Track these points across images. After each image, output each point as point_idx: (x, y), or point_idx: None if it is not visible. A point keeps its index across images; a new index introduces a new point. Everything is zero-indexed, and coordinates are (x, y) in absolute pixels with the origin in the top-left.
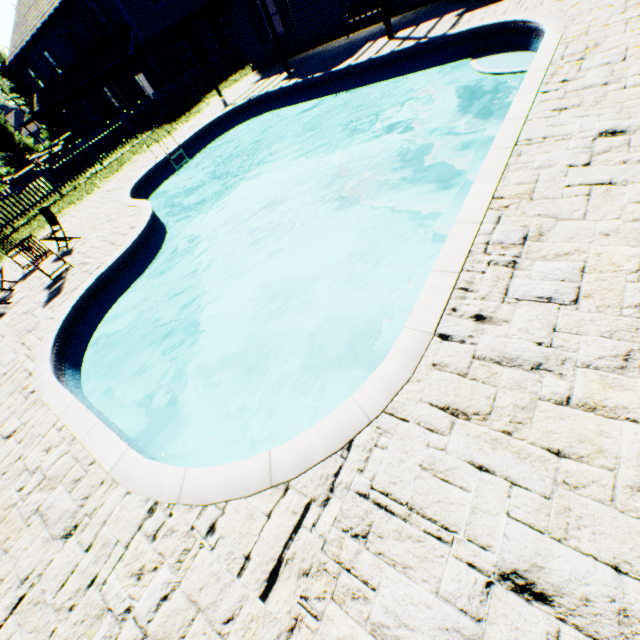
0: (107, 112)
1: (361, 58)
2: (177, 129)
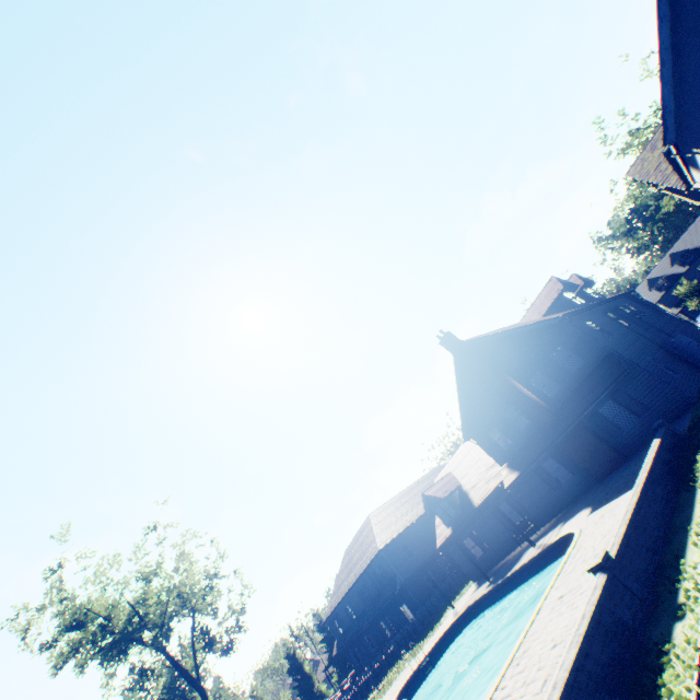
0: (381, 641)
1: (519, 563)
2: (426, 641)
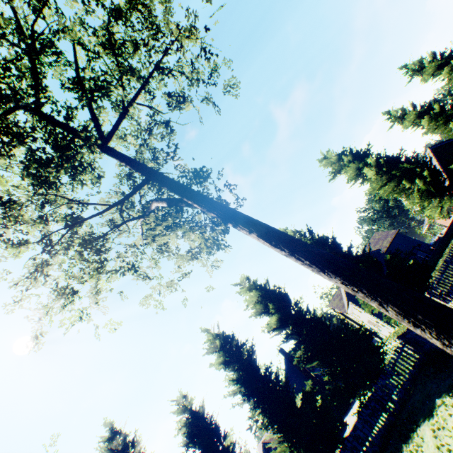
0: None
1: None
2: None
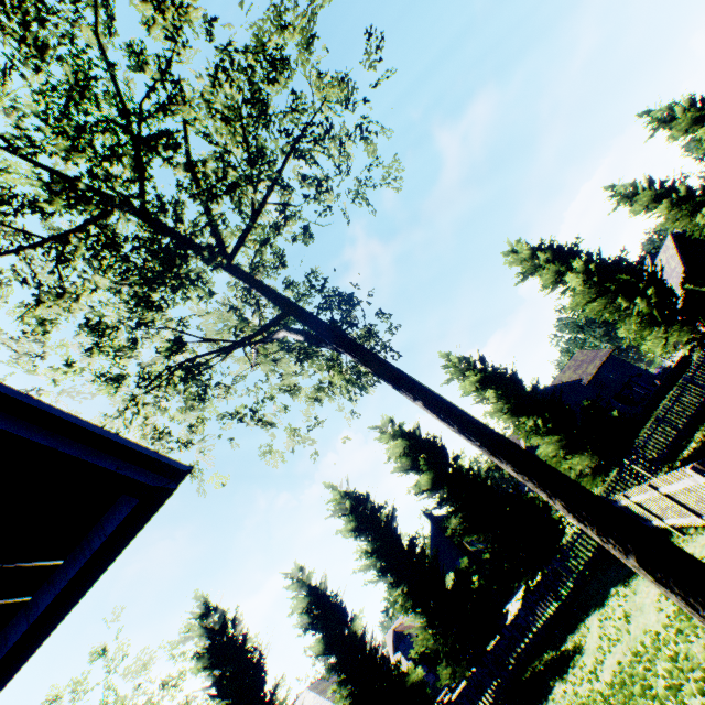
0: None
1: None
2: None
